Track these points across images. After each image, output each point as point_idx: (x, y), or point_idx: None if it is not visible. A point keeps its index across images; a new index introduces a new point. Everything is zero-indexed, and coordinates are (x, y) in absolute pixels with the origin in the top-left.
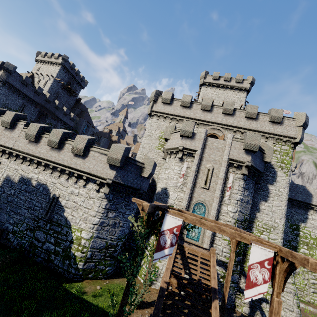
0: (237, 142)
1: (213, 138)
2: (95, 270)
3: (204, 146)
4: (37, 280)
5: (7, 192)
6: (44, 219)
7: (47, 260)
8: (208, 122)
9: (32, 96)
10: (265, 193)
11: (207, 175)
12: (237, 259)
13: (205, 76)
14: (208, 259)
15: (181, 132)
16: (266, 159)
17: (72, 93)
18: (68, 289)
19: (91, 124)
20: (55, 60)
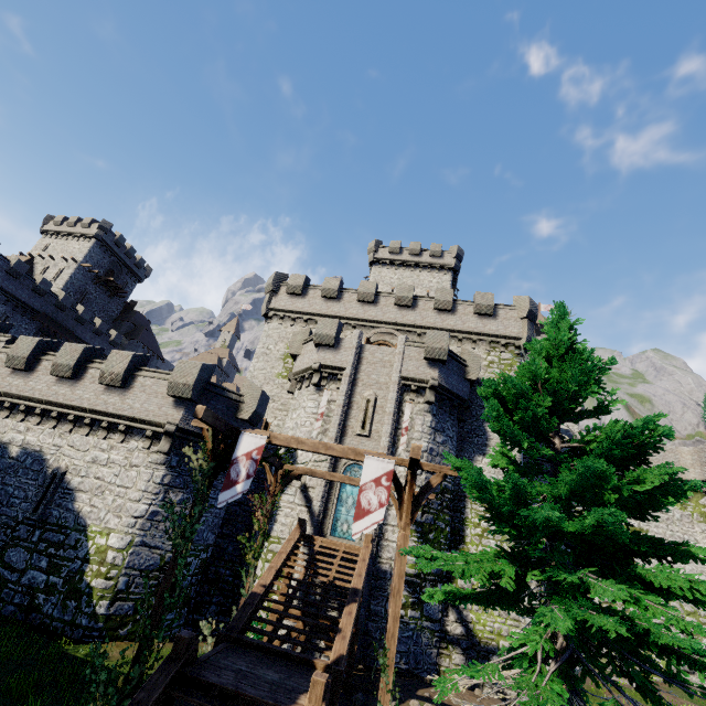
0: (414, 349)
1: (374, 346)
2: (134, 620)
3: (359, 361)
4: (1, 639)
5: None
6: (29, 522)
7: (27, 607)
8: (372, 322)
9: (26, 298)
10: (481, 441)
11: (365, 410)
12: (433, 570)
13: (376, 248)
14: (357, 552)
15: (315, 338)
16: (470, 376)
17: (115, 292)
18: (69, 652)
19: (156, 352)
20: (84, 230)
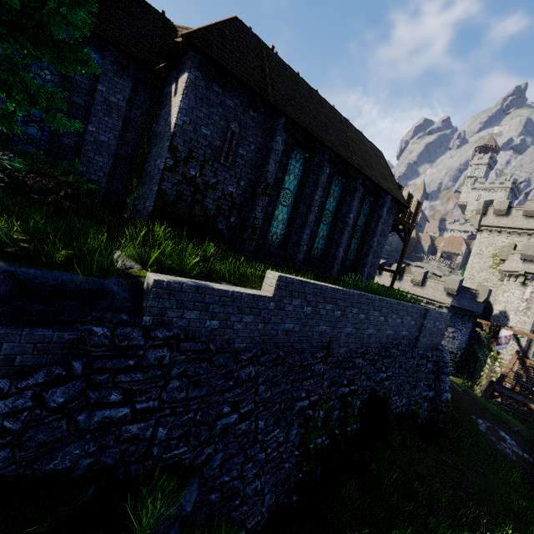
0: None
1: None
2: None
3: None
4: None
5: None
6: None
7: None
8: None
9: None
10: None
11: None
12: None
13: None
14: None
15: (521, 256)
16: None
17: None
18: None
19: None
20: None
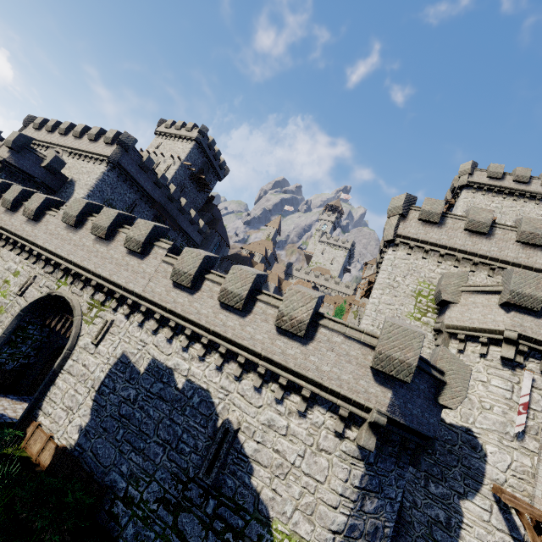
0: None
1: None
2: None
3: None
4: None
5: (120, 393)
6: (201, 483)
7: None
8: (540, 272)
9: (150, 190)
10: None
11: None
12: None
13: (472, 171)
14: None
15: (509, 296)
16: None
17: (203, 188)
18: None
19: (226, 241)
20: (187, 133)
